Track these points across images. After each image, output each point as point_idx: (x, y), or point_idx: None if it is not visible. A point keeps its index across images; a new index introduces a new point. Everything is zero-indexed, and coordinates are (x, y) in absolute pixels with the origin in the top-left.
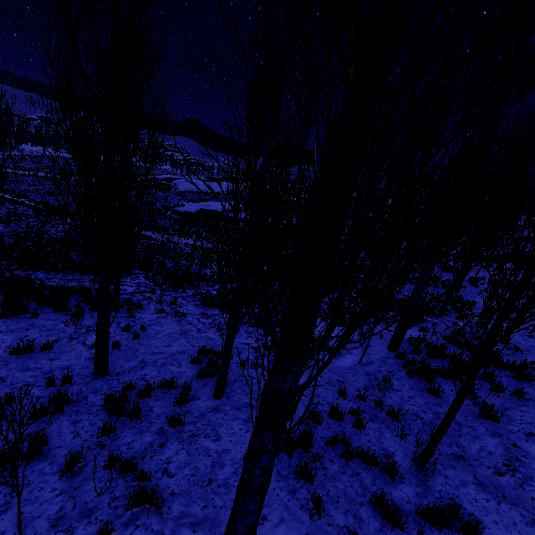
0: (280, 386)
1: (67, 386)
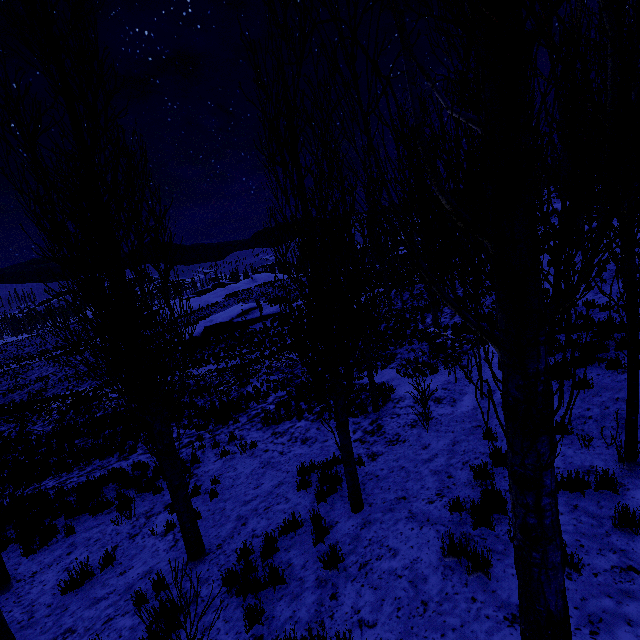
0: (534, 368)
1: (163, 594)
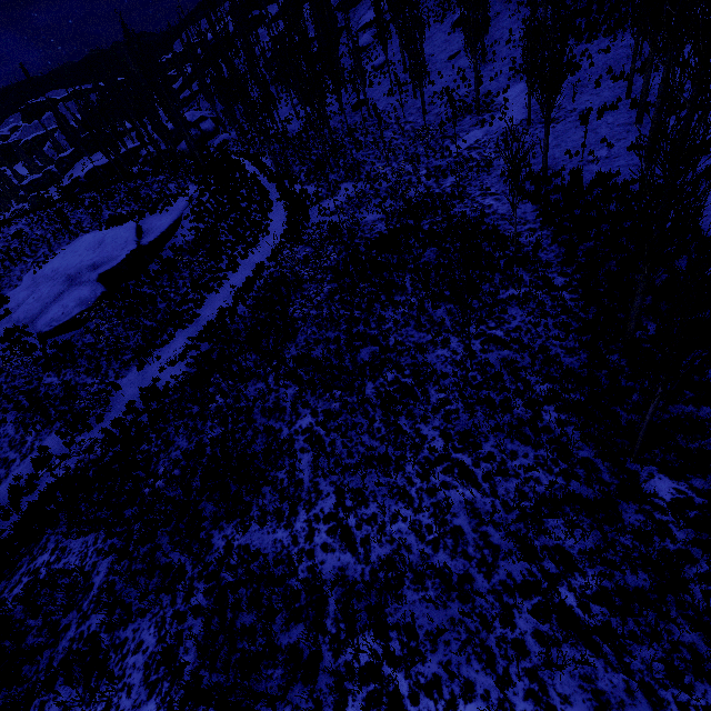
0: None
1: None
